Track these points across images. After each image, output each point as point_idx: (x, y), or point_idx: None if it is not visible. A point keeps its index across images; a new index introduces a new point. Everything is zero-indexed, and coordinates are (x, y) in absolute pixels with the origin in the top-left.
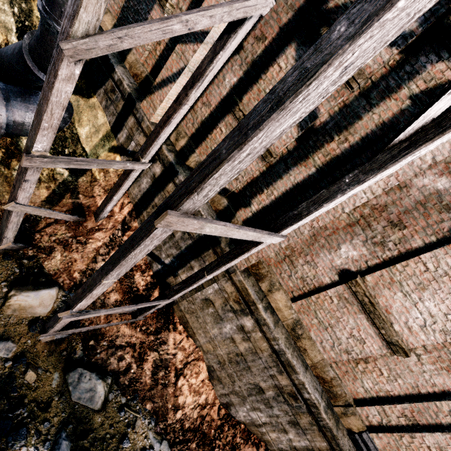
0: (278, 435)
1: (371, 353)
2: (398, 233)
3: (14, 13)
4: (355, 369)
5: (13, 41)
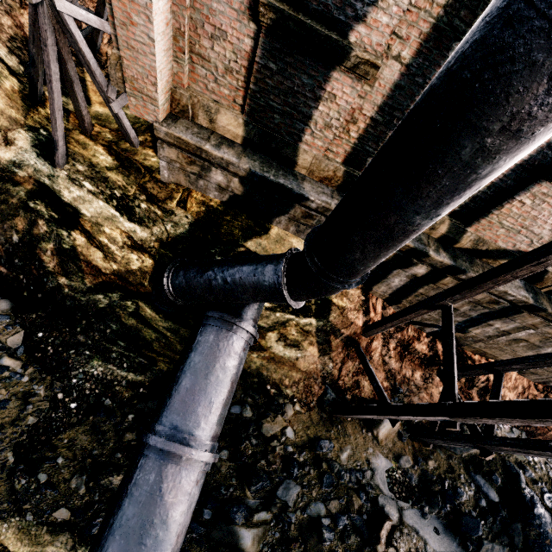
0: None
1: None
2: None
3: (91, 192)
4: None
5: (131, 229)
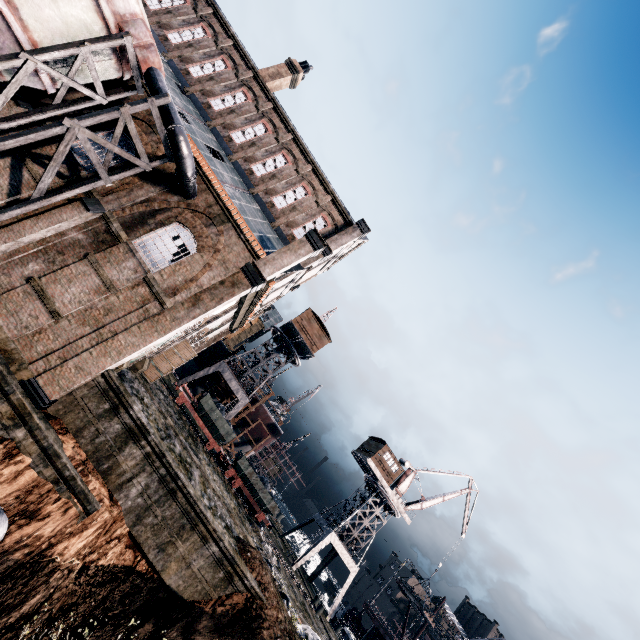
0: None
1: (43, 324)
2: (62, 257)
3: None
4: (33, 341)
5: None
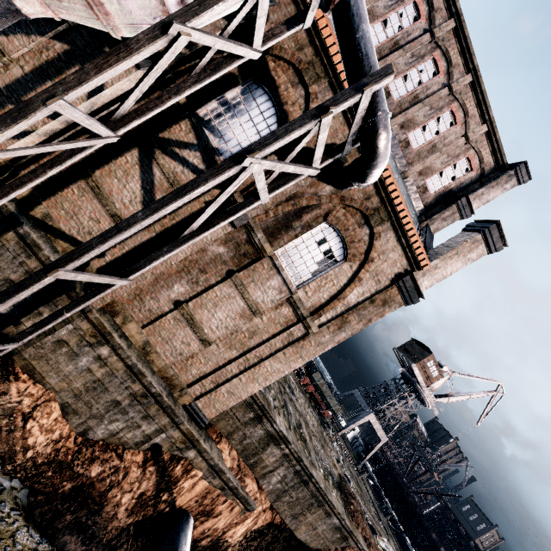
0: (134, 432)
1: (194, 350)
2: (204, 276)
3: None
4: (187, 365)
5: None
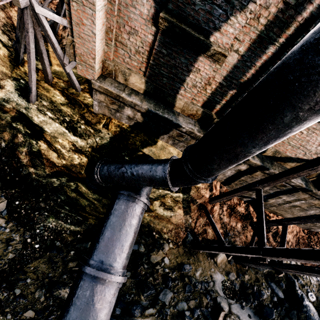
0: None
1: None
2: None
3: (51, 118)
4: None
5: (75, 140)
